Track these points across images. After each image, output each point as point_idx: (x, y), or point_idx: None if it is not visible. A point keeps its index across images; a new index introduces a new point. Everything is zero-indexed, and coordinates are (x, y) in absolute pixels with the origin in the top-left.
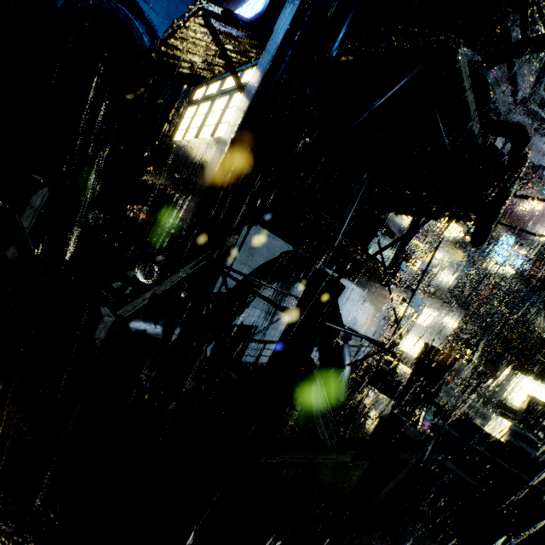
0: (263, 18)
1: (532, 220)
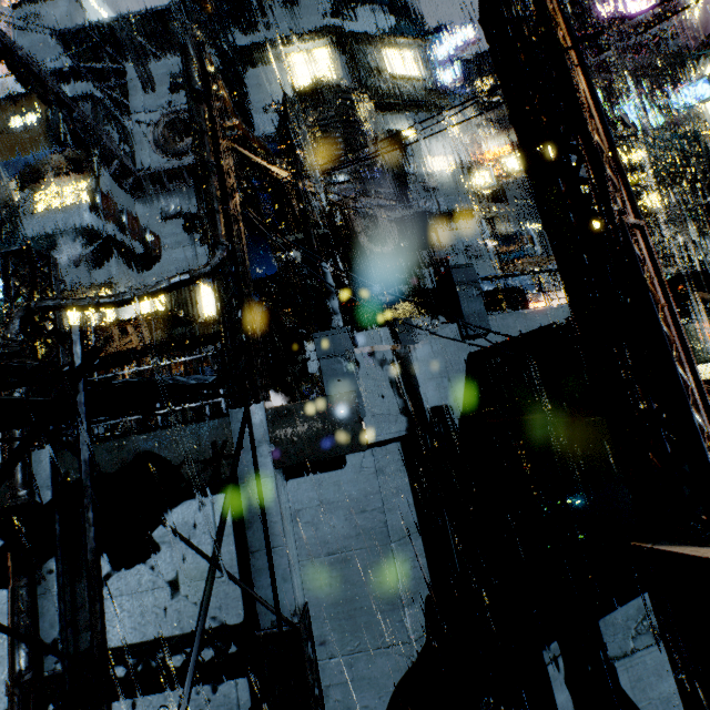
0: None
1: (706, 19)
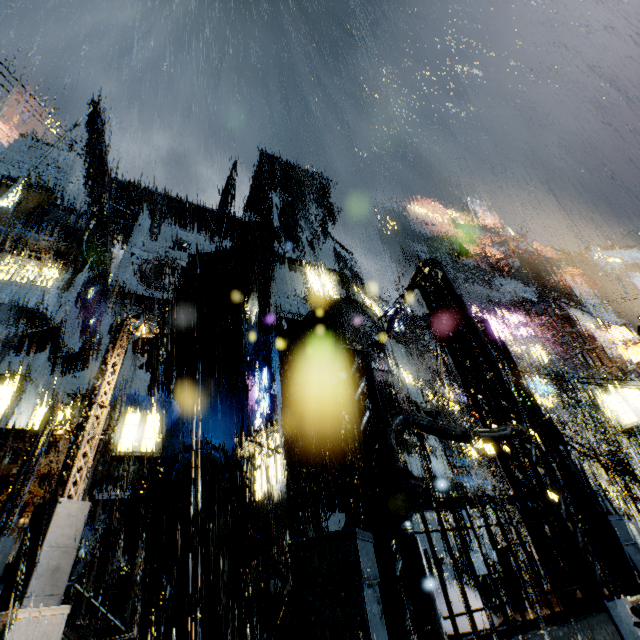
0: (271, 413)
1: (528, 354)
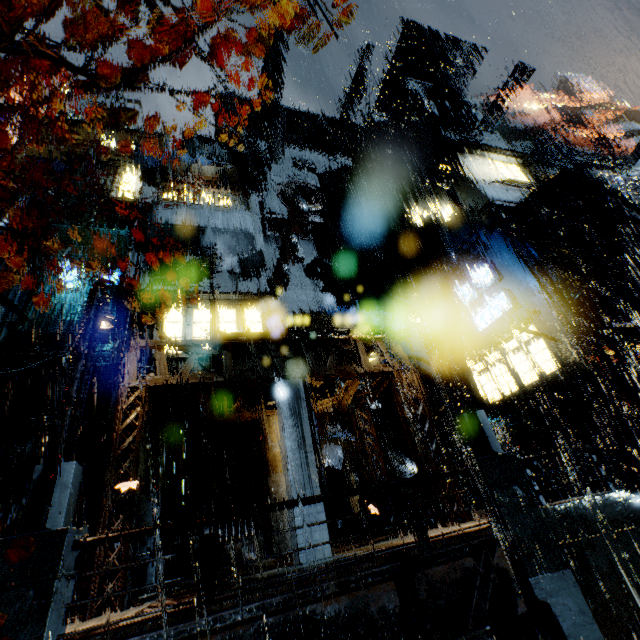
0: (515, 308)
1: None
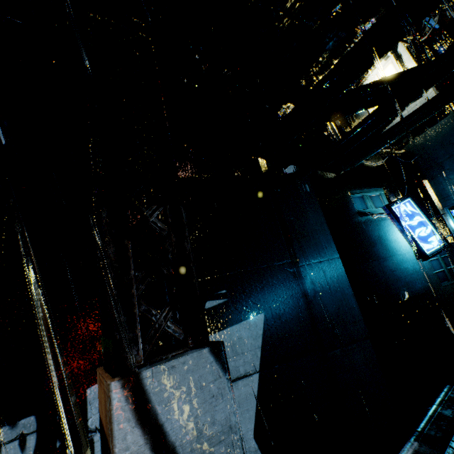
0: None
1: None
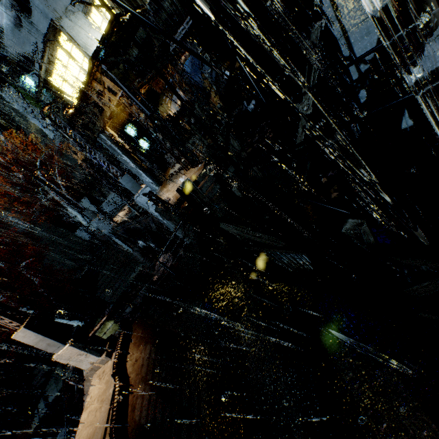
0: None
1: None
